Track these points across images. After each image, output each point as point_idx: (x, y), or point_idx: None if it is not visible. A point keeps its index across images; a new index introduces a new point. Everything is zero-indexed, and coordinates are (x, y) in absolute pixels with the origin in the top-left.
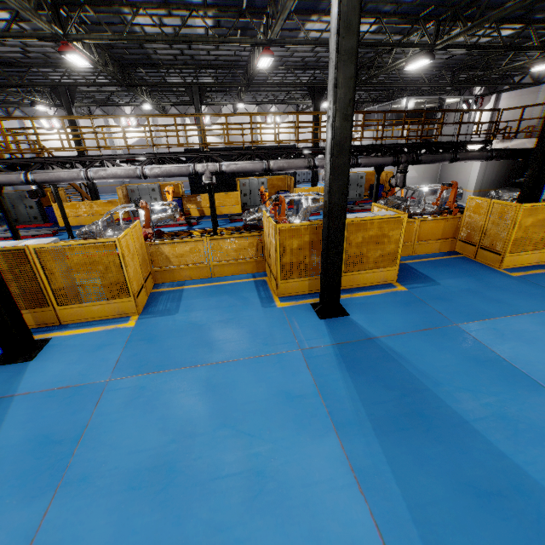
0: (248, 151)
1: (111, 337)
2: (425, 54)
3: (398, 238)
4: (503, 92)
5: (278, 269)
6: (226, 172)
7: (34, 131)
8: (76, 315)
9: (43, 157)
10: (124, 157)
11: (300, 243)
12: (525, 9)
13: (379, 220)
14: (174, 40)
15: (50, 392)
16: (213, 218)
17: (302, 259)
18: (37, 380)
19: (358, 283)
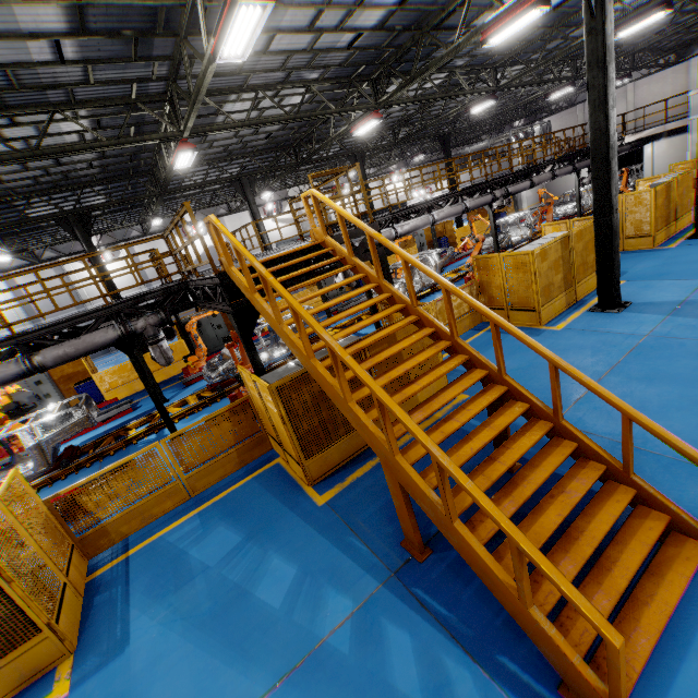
0: (511, 175)
1: (634, 285)
2: (570, 84)
3: (690, 187)
4: (544, 118)
5: (654, 224)
6: (511, 194)
7: (385, 190)
8: (581, 291)
9: (392, 212)
10: (443, 200)
11: (660, 200)
12: (621, 45)
13: (684, 175)
14: (445, 96)
15: (697, 291)
16: (497, 242)
17: (661, 213)
18: (670, 297)
19: (679, 228)
